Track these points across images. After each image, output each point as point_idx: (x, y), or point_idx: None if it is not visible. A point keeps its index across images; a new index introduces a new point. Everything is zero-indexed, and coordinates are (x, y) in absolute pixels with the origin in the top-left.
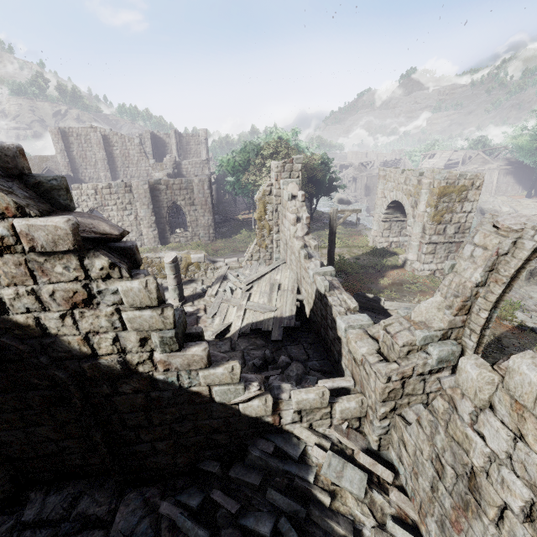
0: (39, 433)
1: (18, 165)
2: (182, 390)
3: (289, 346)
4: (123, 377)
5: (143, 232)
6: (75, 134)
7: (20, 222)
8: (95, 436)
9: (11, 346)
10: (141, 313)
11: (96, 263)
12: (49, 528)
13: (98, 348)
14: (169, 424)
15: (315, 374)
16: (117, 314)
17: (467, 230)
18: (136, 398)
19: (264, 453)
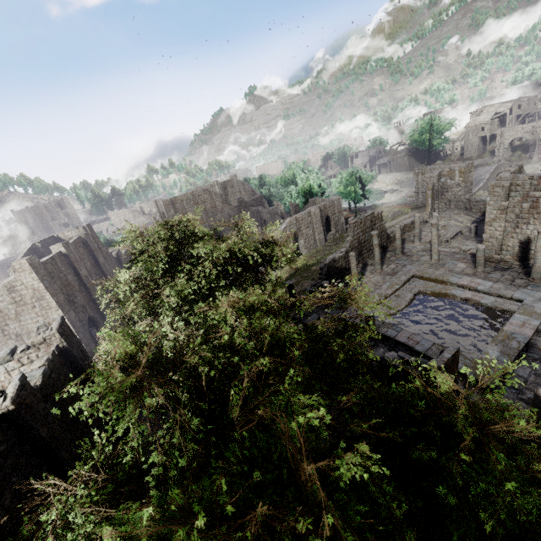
0: None
1: None
2: None
3: None
4: None
5: (318, 237)
6: (179, 201)
7: None
8: None
9: None
10: None
11: None
12: None
13: None
14: None
15: None
16: None
17: (472, 183)
18: None
19: None
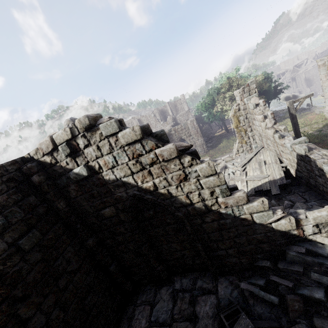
0: (173, 247)
1: (149, 130)
2: (236, 218)
3: (287, 196)
4: (206, 212)
5: None
6: (127, 124)
7: (158, 150)
8: (198, 246)
9: (160, 203)
10: (208, 179)
11: (186, 160)
12: (188, 292)
13: (193, 200)
14: (232, 239)
15: (317, 207)
16: (198, 181)
17: None
18: (213, 224)
19: (299, 253)
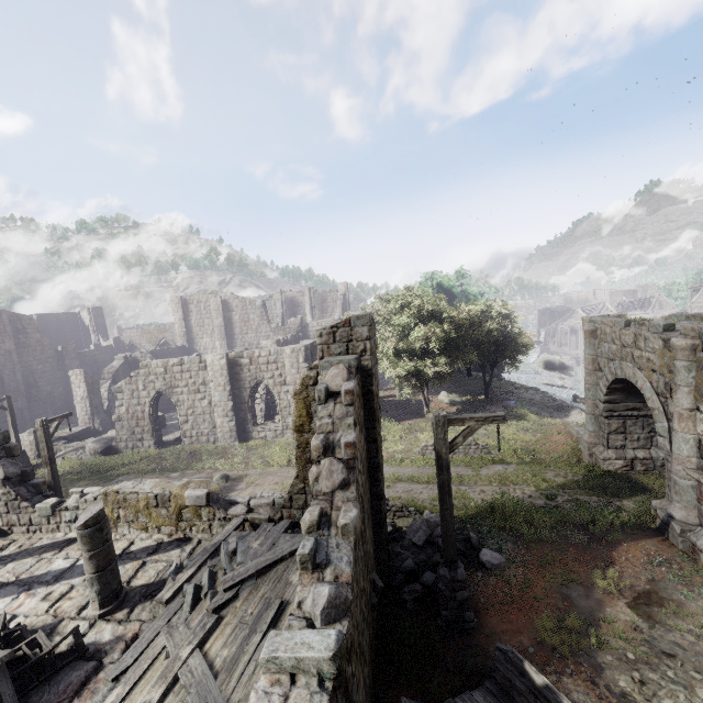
0: None
1: None
2: None
3: None
4: None
5: (217, 422)
6: (195, 302)
7: None
8: None
9: None
10: None
11: None
12: None
13: None
14: None
15: None
16: None
17: None
18: None
19: None
